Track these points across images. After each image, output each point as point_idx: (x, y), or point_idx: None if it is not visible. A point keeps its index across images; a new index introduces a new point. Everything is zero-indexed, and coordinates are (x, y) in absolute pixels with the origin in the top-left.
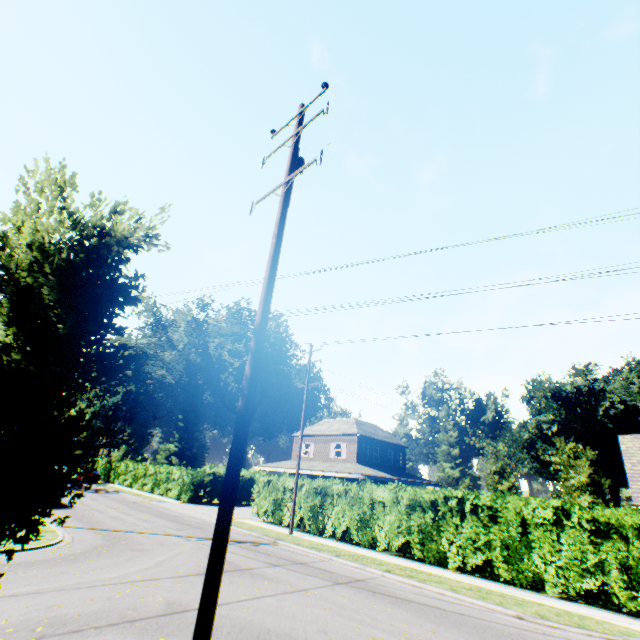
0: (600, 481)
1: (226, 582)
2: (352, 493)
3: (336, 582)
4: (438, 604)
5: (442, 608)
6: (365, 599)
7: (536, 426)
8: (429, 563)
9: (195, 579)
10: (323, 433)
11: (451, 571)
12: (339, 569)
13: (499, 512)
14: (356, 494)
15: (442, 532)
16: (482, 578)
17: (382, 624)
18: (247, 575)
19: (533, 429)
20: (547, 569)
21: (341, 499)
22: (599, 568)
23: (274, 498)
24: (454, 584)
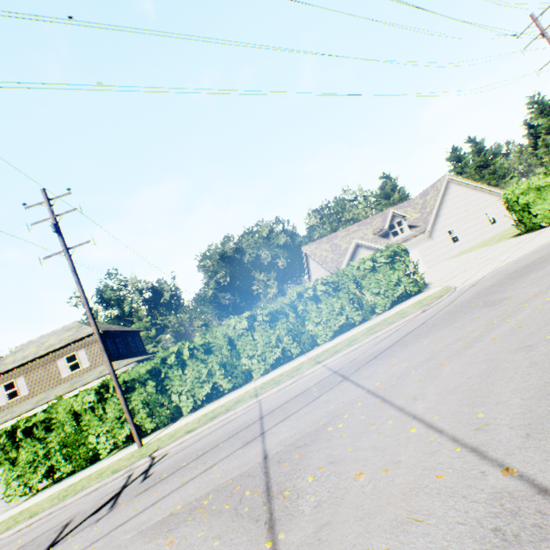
0: (283, 288)
1: (336, 468)
2: (203, 348)
3: (344, 380)
4: (403, 333)
5: (413, 330)
6: (399, 356)
7: (217, 282)
8: (297, 357)
9: (310, 525)
10: (37, 356)
11: (327, 343)
12: (297, 389)
13: (340, 282)
14: (207, 346)
15: (309, 321)
16: (346, 332)
17: (473, 334)
18: (301, 452)
19: (215, 286)
20: (378, 298)
21: (190, 363)
22: (398, 281)
23: (59, 441)
24: (360, 335)
